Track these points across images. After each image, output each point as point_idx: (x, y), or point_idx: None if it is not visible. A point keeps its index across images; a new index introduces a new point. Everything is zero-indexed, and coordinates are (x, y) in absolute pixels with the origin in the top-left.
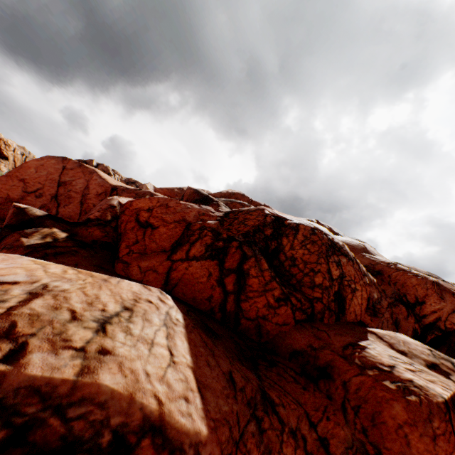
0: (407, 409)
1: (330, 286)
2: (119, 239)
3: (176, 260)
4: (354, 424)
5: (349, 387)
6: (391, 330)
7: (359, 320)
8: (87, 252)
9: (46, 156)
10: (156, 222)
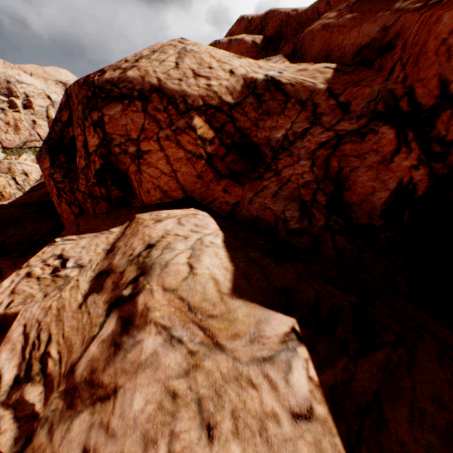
0: None
1: (88, 166)
2: None
3: None
4: None
5: None
6: (285, 201)
7: (181, 199)
8: None
9: None
10: None
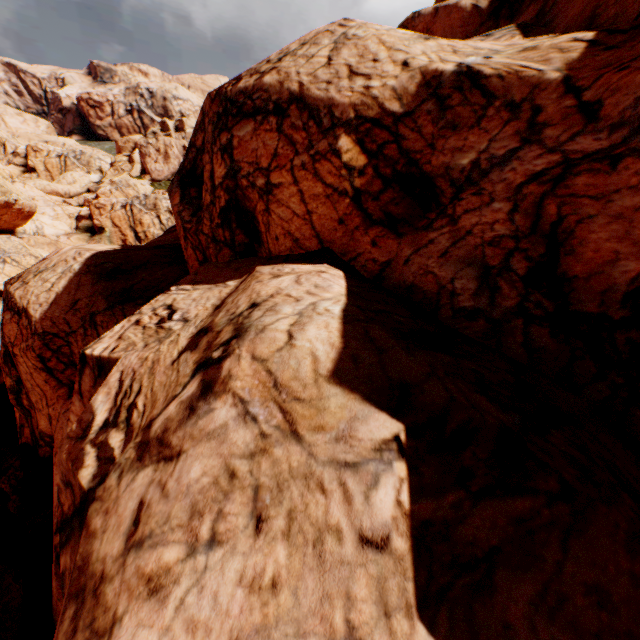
0: None
1: (213, 203)
2: None
3: None
4: None
5: None
6: (457, 264)
7: (316, 251)
8: None
9: None
10: None
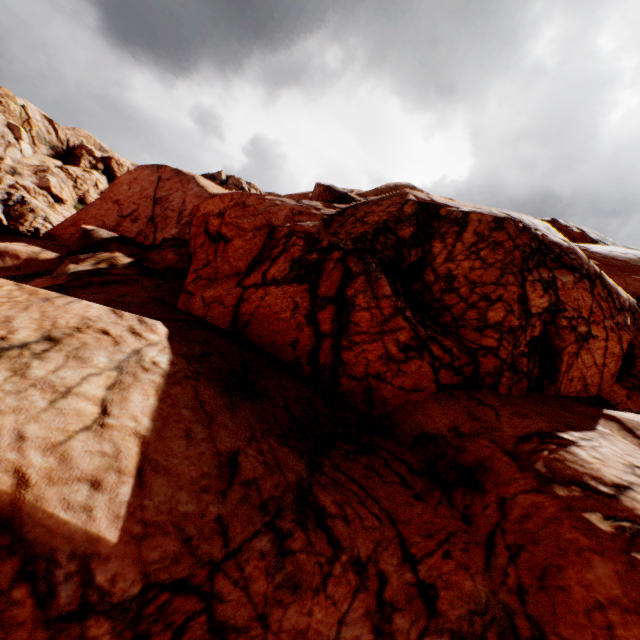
0: (626, 578)
1: (522, 328)
2: (190, 262)
3: (249, 286)
4: (503, 576)
5: (509, 510)
6: None
7: (594, 396)
8: (153, 281)
9: (139, 167)
10: (230, 233)
